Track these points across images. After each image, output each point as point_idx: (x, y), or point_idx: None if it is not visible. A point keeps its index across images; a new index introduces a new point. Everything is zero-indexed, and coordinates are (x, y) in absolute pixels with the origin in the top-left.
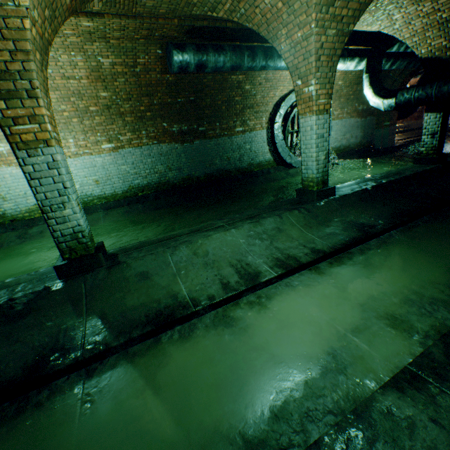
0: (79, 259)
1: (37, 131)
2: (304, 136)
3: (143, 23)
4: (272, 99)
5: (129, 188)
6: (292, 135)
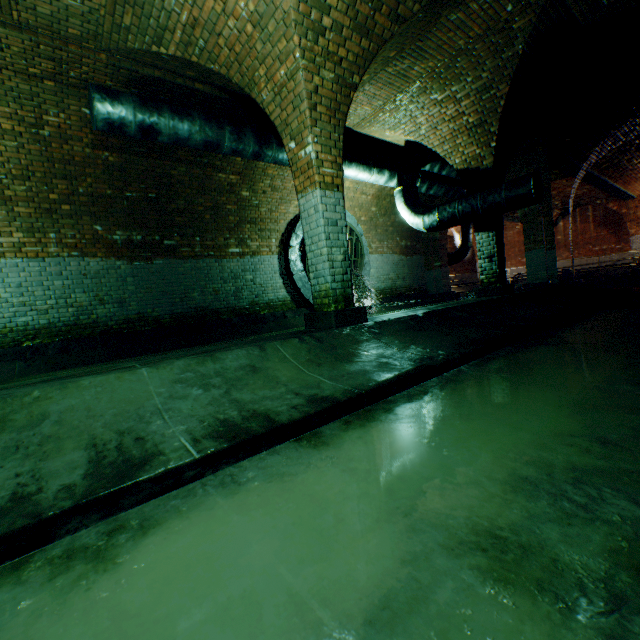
0: None
1: None
2: (307, 223)
3: (39, 43)
4: (284, 216)
5: (3, 330)
6: None
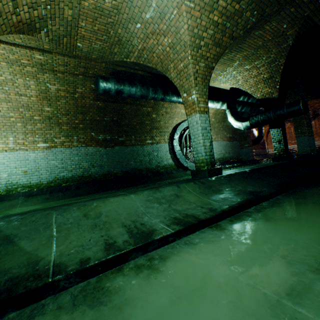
0: None
1: None
2: (192, 129)
3: (81, 62)
4: (171, 125)
5: (55, 179)
6: (186, 147)
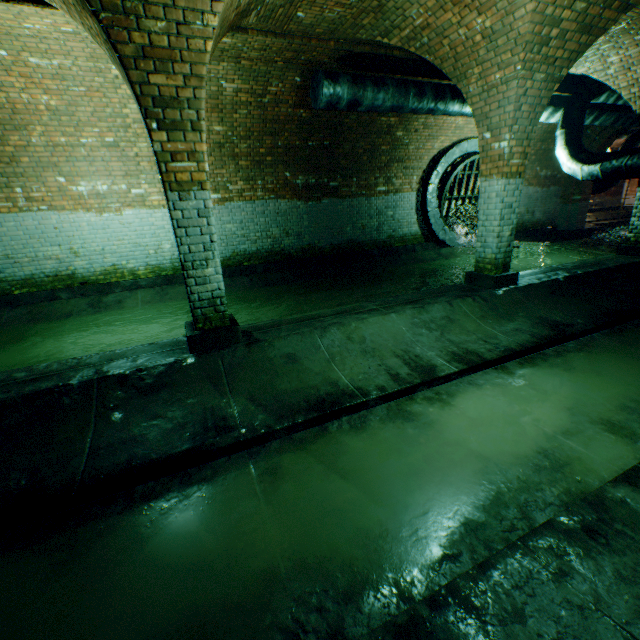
0: (215, 331)
1: (194, 171)
2: (485, 204)
3: (292, 44)
4: (428, 152)
5: (233, 254)
6: (450, 202)
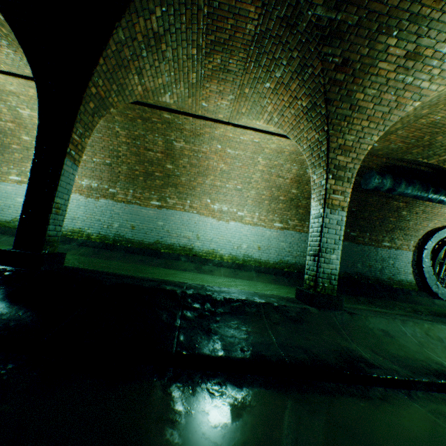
0: (329, 296)
1: (341, 200)
2: None
3: None
4: (423, 228)
5: (279, 261)
6: (442, 265)
